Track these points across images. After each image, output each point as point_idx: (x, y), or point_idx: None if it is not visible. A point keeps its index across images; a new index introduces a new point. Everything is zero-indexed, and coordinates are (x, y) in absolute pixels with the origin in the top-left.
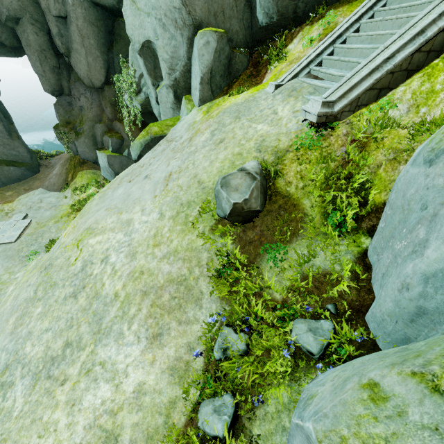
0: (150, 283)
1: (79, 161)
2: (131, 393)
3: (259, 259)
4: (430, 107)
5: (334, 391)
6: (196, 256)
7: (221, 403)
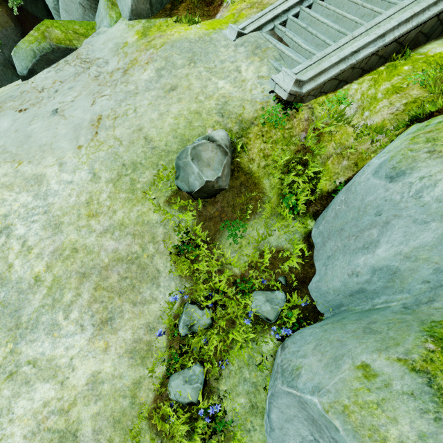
0: (89, 263)
1: None
2: (84, 385)
3: (218, 236)
4: (372, 112)
5: (328, 369)
6: (150, 231)
7: (191, 373)
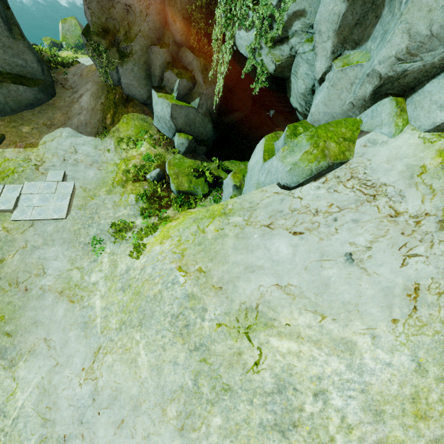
0: None
1: (122, 98)
2: None
3: None
4: None
5: None
6: None
7: None
